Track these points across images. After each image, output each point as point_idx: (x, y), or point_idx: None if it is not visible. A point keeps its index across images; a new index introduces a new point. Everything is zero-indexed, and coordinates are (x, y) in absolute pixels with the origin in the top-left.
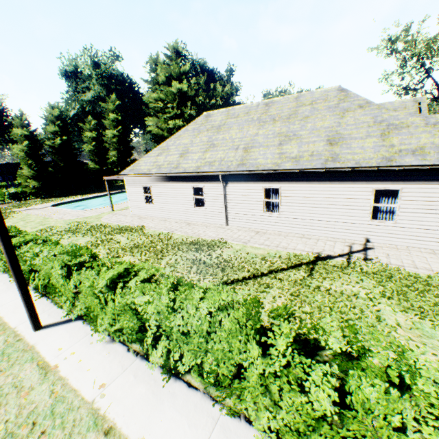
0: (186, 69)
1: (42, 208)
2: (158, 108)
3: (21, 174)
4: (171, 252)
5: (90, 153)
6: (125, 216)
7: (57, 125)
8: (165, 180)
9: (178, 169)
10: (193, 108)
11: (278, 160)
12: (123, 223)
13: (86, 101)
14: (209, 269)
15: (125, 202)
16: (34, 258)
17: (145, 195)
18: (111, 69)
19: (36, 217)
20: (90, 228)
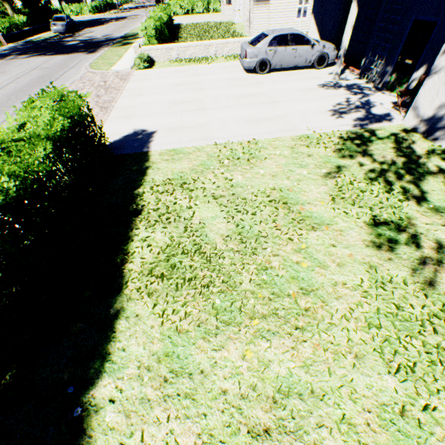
0: None
1: None
2: None
3: None
4: None
5: None
6: None
7: None
8: None
9: None
10: None
11: None
12: None
13: None
14: None
15: None
16: None
17: None
18: None
19: None
20: None
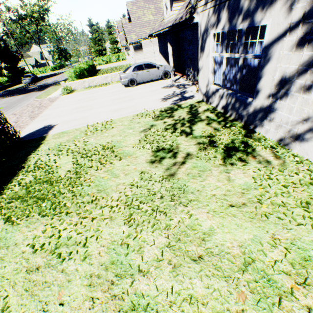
0: None
1: None
2: None
3: None
4: None
5: None
6: None
7: None
8: None
9: None
10: None
11: None
12: None
13: None
14: None
15: None
16: None
17: None
18: None
19: None
20: None
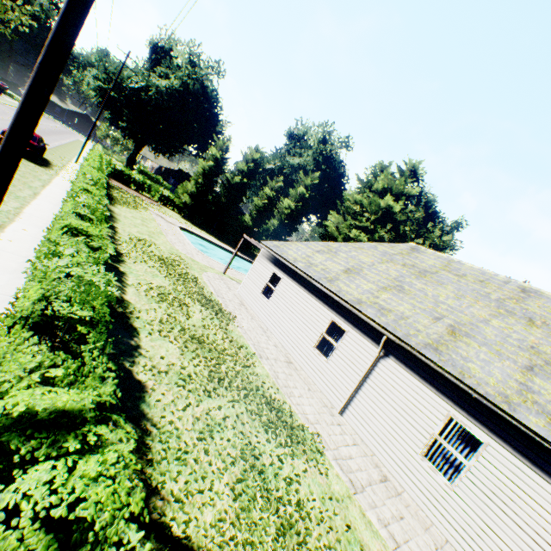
0: (411, 192)
1: (171, 223)
2: (351, 210)
3: (185, 185)
4: (231, 391)
5: (255, 207)
6: (228, 288)
7: (248, 166)
8: (304, 285)
9: (330, 283)
10: (390, 233)
11: (513, 393)
12: (217, 295)
13: (289, 164)
14: (258, 502)
15: (244, 274)
16: (50, 257)
17: (268, 283)
18: (334, 152)
19: (156, 225)
20: (182, 274)
